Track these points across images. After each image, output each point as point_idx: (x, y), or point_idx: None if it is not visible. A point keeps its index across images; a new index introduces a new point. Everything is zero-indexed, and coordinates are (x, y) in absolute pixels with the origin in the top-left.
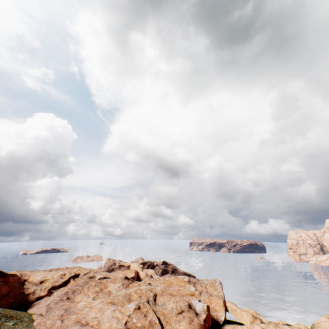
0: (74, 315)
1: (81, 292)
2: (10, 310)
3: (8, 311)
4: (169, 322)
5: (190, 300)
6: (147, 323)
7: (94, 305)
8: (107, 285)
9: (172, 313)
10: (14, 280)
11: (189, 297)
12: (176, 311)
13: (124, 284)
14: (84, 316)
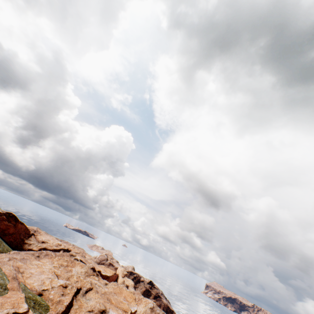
0: (22, 263)
1: (51, 258)
2: None
3: None
4: (77, 313)
5: (109, 309)
6: (57, 299)
7: (43, 267)
8: (75, 266)
9: (86, 309)
10: (21, 228)
11: (115, 308)
12: (89, 308)
13: (87, 272)
14: (26, 267)
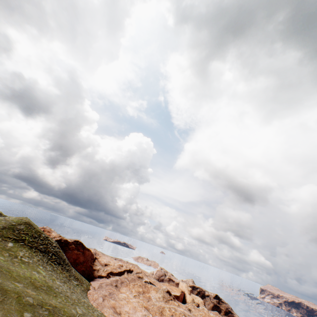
0: (113, 300)
1: (127, 286)
2: (78, 274)
3: (77, 274)
4: None
5: None
6: None
7: (131, 301)
8: (150, 291)
9: None
10: (88, 254)
11: None
12: None
13: (164, 297)
14: (119, 305)
